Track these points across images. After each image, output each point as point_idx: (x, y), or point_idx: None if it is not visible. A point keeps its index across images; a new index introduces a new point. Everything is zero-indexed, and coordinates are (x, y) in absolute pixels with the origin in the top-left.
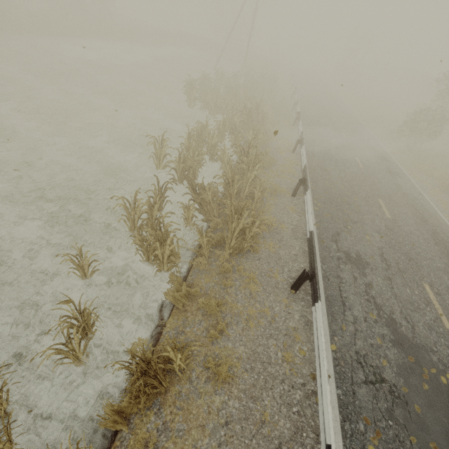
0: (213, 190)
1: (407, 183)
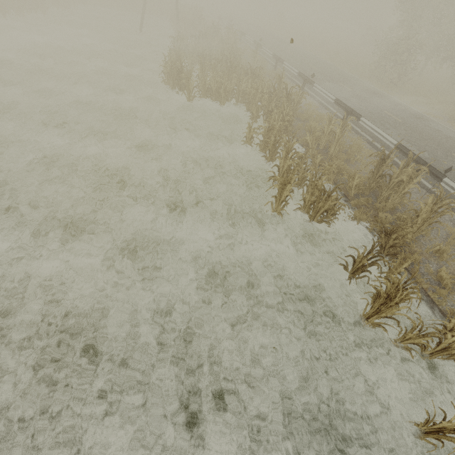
0: (414, 226)
1: (438, 124)
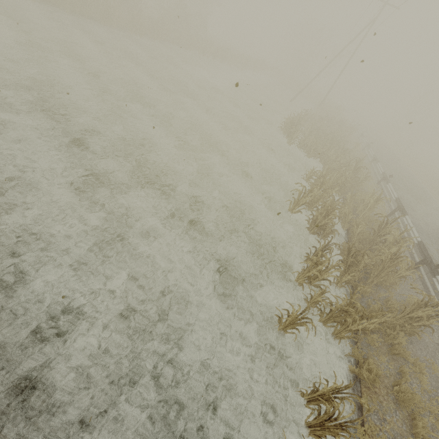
0: (372, 260)
1: None
